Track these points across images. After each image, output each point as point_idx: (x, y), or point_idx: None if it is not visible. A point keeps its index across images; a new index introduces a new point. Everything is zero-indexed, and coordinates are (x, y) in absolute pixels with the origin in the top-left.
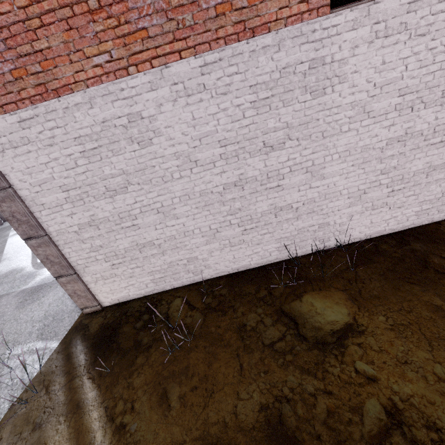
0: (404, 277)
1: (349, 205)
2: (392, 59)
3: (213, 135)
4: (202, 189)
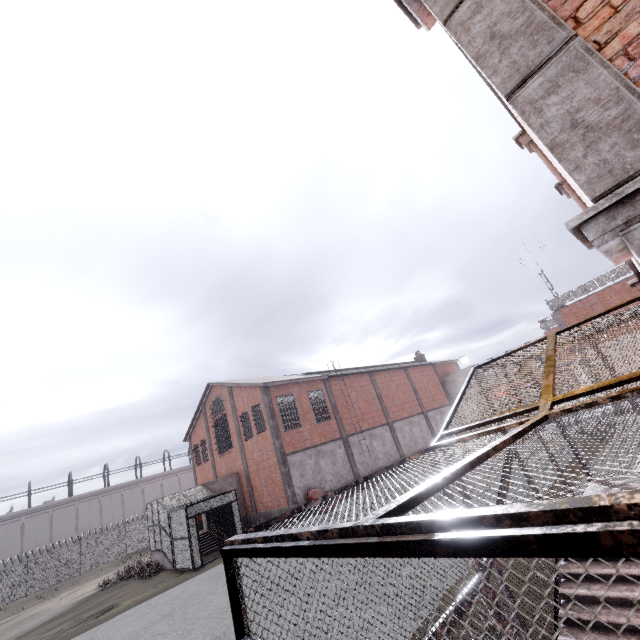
0: None
1: None
2: None
3: None
4: None
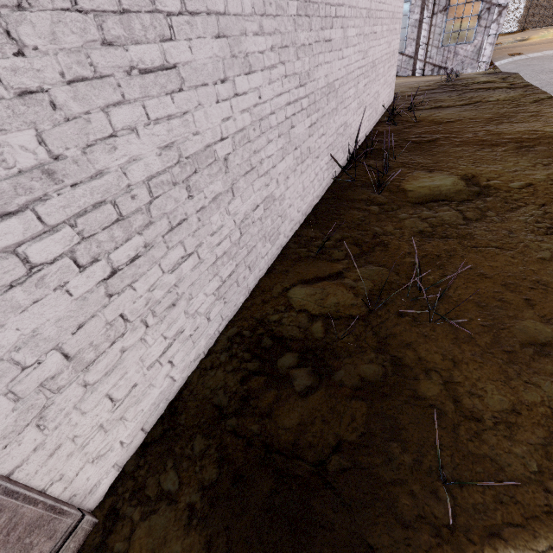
0: (422, 150)
1: (354, 98)
2: None
3: None
4: None
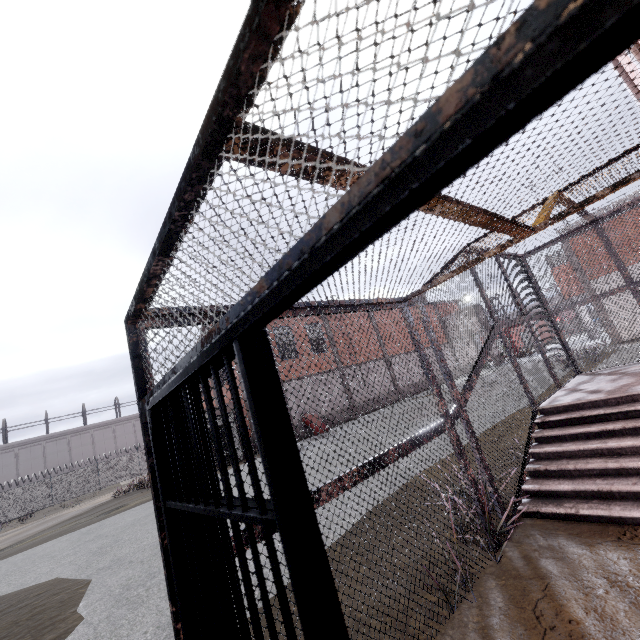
0: None
1: None
2: None
3: None
4: None
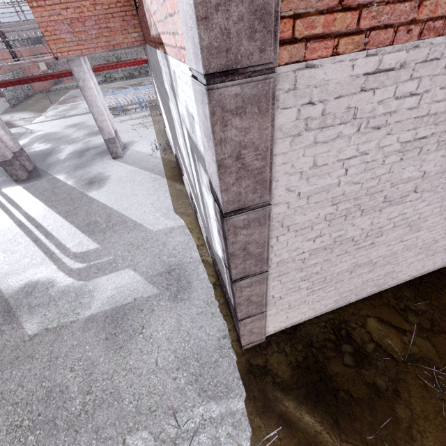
0: None
1: None
2: None
3: None
4: None
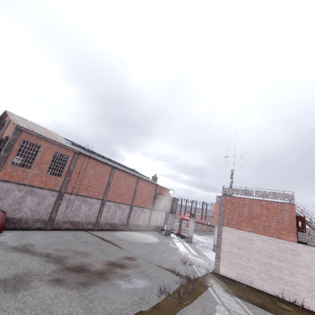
0: None
1: (306, 292)
2: (314, 258)
3: (266, 250)
4: (260, 260)
